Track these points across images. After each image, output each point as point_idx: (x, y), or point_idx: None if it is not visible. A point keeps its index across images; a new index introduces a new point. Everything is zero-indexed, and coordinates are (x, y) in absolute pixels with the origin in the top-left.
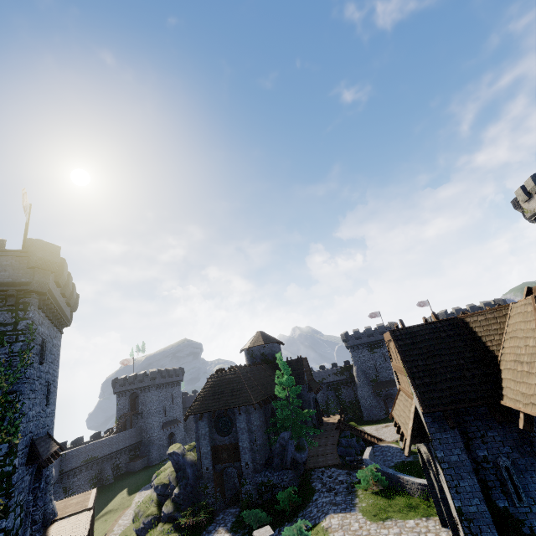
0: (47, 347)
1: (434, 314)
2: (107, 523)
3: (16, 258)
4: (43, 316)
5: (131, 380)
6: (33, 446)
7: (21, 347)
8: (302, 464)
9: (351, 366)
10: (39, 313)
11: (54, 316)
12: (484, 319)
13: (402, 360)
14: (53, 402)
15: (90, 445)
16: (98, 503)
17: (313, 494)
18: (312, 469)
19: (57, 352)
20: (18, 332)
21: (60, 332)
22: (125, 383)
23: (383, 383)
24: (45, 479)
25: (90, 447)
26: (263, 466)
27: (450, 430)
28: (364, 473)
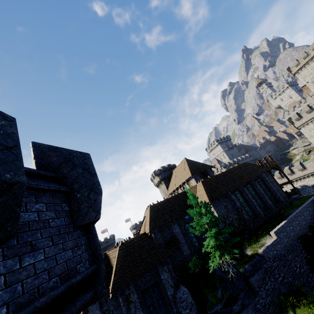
0: None
1: None
2: None
3: None
4: None
5: None
6: None
7: None
8: None
9: None
10: None
11: None
12: (112, 252)
13: None
14: None
15: None
16: None
17: None
18: None
19: None
20: None
21: None
22: None
23: None
24: None
25: None
26: None
27: (96, 303)
28: None
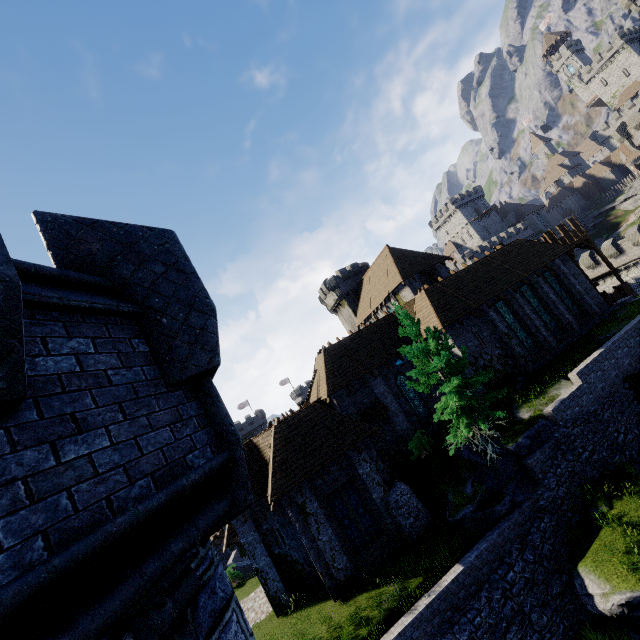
0: None
1: None
2: None
3: None
4: None
5: None
6: None
7: None
8: None
9: None
10: None
11: None
12: (263, 439)
13: None
14: None
15: None
16: None
17: None
18: None
19: None
20: None
21: None
22: None
23: None
24: None
25: None
26: None
27: (247, 522)
28: None
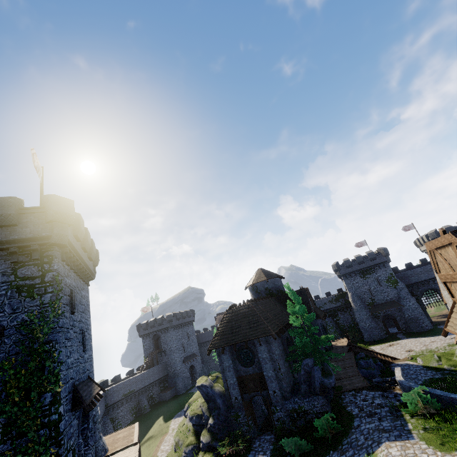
0: (76, 298)
1: None
2: (151, 449)
3: (34, 214)
4: (68, 269)
5: (151, 324)
6: (76, 392)
7: (50, 298)
8: (332, 389)
9: (345, 293)
10: (64, 266)
11: (79, 269)
12: None
13: None
14: (89, 348)
15: (126, 382)
16: (140, 430)
17: (352, 420)
18: (341, 393)
19: (86, 302)
20: (45, 284)
21: (87, 284)
22: (147, 327)
23: (380, 305)
24: (92, 419)
25: (126, 383)
26: (290, 392)
27: None
28: (410, 396)
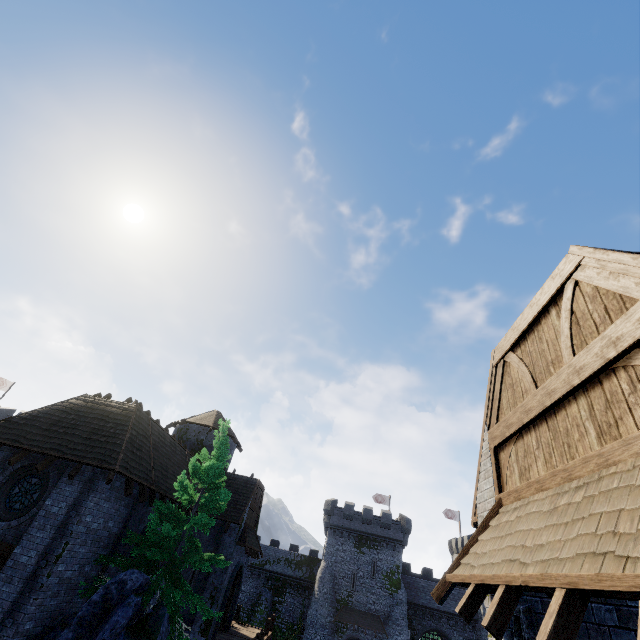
0: None
1: None
2: None
3: None
4: None
5: None
6: None
7: None
8: None
9: (318, 560)
10: None
11: None
12: None
13: None
14: None
15: None
16: None
17: None
18: None
19: None
20: None
21: None
22: None
23: (356, 612)
24: None
25: None
26: (27, 639)
27: None
28: None
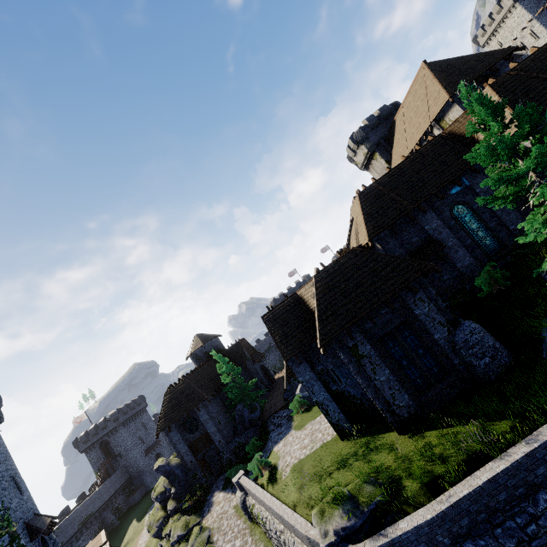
0: None
1: (284, 295)
2: None
3: None
4: None
5: (93, 433)
6: (30, 526)
7: None
8: (258, 419)
9: None
10: None
11: None
12: (306, 290)
13: (270, 334)
14: (25, 490)
15: (79, 508)
16: (113, 545)
17: (269, 434)
18: (267, 419)
19: (4, 449)
20: None
21: None
22: (88, 439)
23: None
24: (52, 546)
25: (80, 510)
26: (232, 436)
27: (302, 363)
28: (293, 404)
